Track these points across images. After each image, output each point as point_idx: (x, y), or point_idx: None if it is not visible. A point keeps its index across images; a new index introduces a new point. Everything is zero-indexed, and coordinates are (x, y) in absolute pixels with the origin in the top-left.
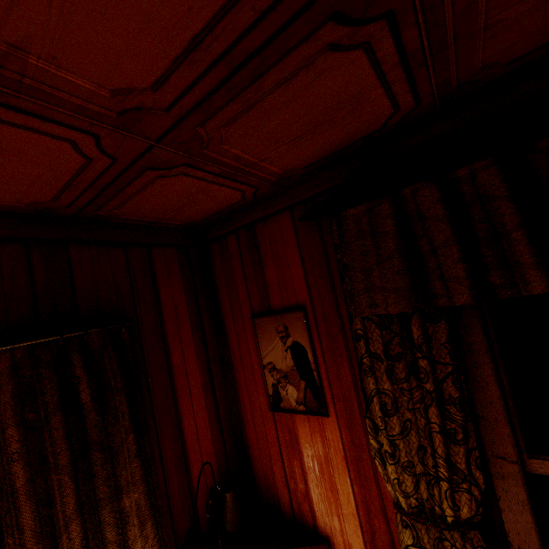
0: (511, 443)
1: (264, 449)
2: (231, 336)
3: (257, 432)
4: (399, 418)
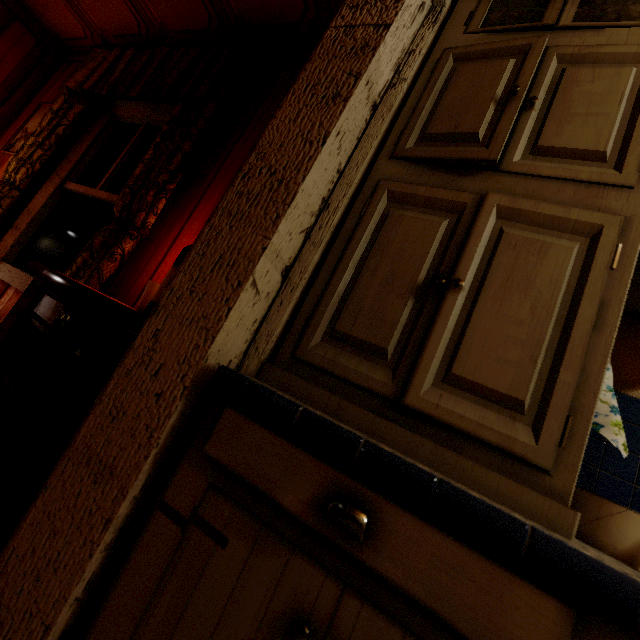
0: (68, 172)
1: None
2: (25, 111)
3: None
4: (36, 139)
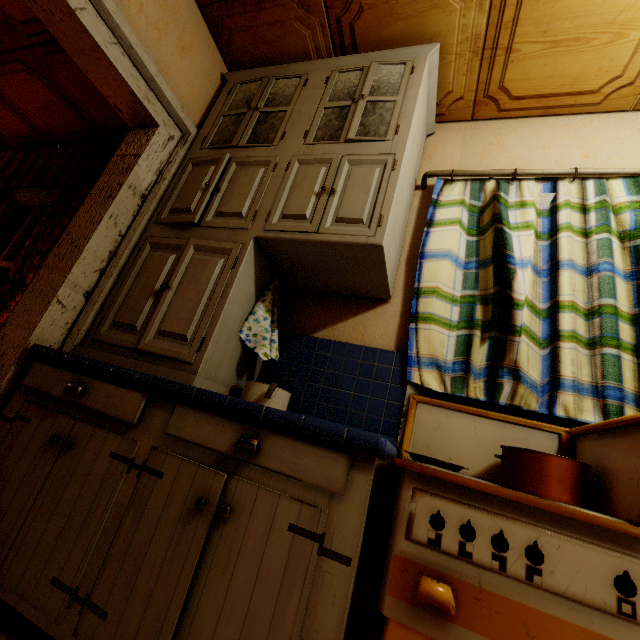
0: None
1: None
2: None
3: None
4: None
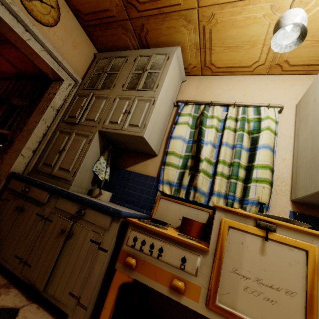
0: None
1: None
2: None
3: None
4: None
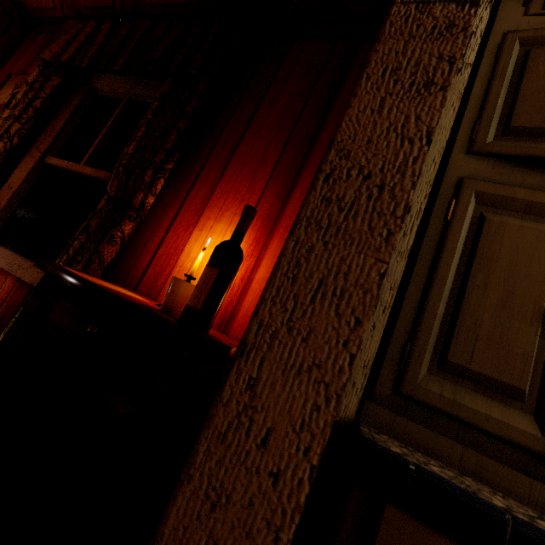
0: (47, 146)
1: None
2: None
3: None
4: (12, 112)
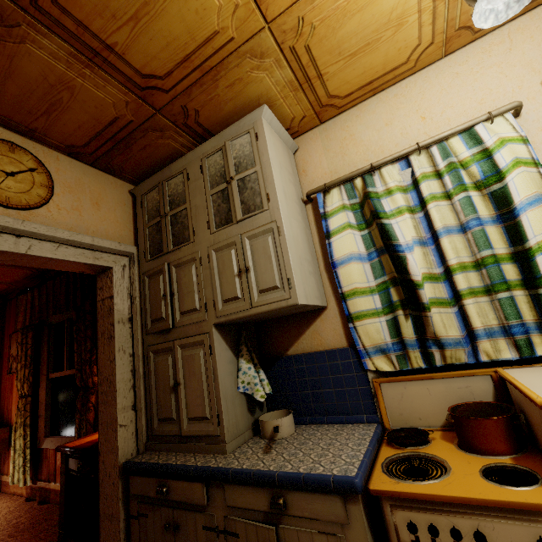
0: (46, 369)
1: (5, 394)
2: (5, 343)
3: (4, 387)
4: (21, 364)
